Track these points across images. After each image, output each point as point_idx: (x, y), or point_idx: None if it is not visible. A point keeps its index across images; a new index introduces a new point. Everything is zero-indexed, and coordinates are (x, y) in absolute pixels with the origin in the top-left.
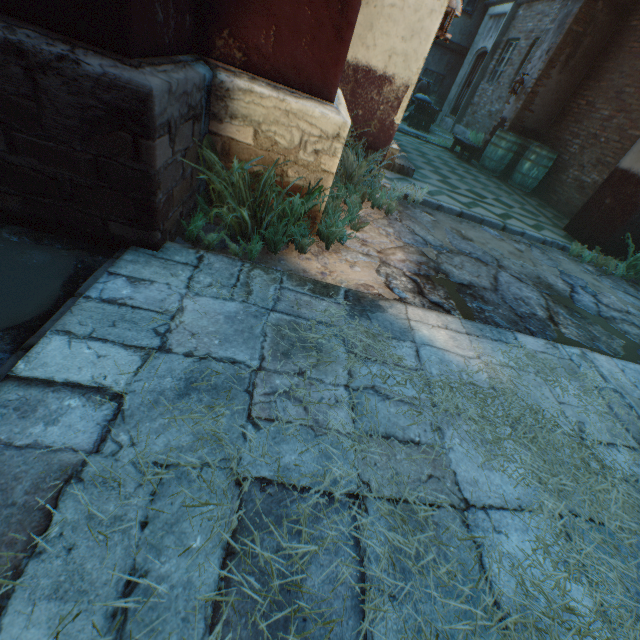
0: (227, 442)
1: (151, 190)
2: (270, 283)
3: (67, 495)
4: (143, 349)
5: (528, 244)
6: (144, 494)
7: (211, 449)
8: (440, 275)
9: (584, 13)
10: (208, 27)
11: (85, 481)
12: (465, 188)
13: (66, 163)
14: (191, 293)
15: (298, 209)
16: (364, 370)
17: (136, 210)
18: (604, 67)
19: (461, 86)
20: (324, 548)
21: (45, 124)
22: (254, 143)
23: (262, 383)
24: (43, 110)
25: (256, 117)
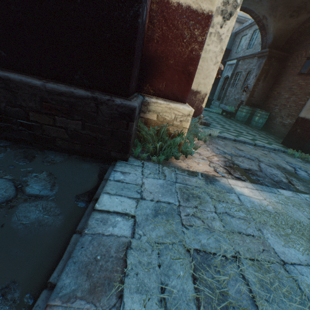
0: (178, 234)
1: (129, 139)
2: (171, 172)
3: (129, 253)
4: (135, 198)
5: (268, 151)
6: (155, 254)
7: (173, 237)
8: (235, 166)
9: (267, 62)
10: (141, 84)
11: (133, 248)
12: (232, 129)
13: (101, 132)
14: (144, 177)
15: (176, 142)
16: (220, 205)
17: (122, 146)
18: (281, 79)
19: (220, 89)
20: (230, 278)
21: (97, 120)
22: (156, 119)
23: (182, 211)
24: (98, 115)
25: (158, 110)
